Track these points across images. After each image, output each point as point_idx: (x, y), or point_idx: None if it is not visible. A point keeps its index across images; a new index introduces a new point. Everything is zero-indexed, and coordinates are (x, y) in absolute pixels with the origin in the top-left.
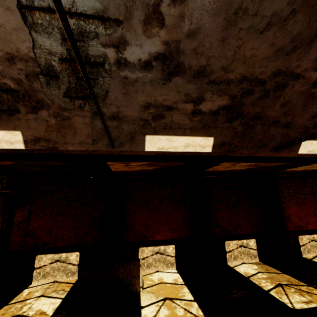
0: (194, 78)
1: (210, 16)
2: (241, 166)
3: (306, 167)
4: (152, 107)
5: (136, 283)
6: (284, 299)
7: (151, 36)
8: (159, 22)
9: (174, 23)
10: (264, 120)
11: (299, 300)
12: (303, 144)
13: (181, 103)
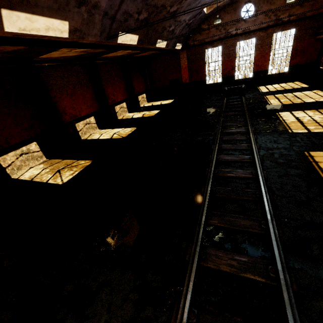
0: None
1: None
2: None
3: (59, 53)
4: None
5: None
6: (58, 181)
7: None
8: None
9: None
10: None
11: (69, 175)
12: (7, 17)
13: None
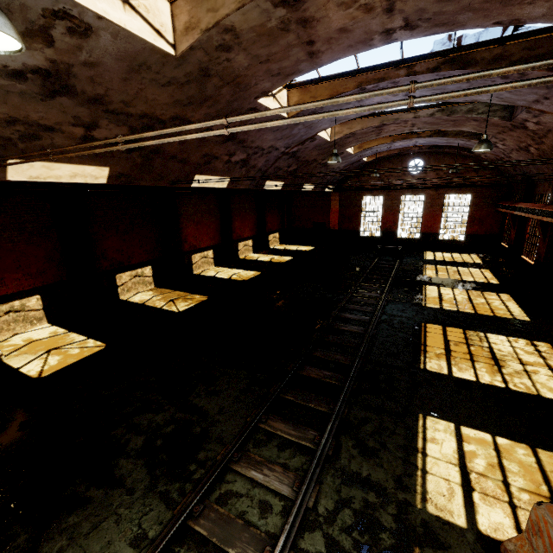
0: (88, 103)
1: (113, 58)
2: None
3: None
4: (20, 123)
5: None
6: (173, 308)
7: (31, 49)
8: (47, 41)
9: (67, 48)
10: (163, 154)
11: (184, 305)
12: (196, 179)
13: (68, 126)
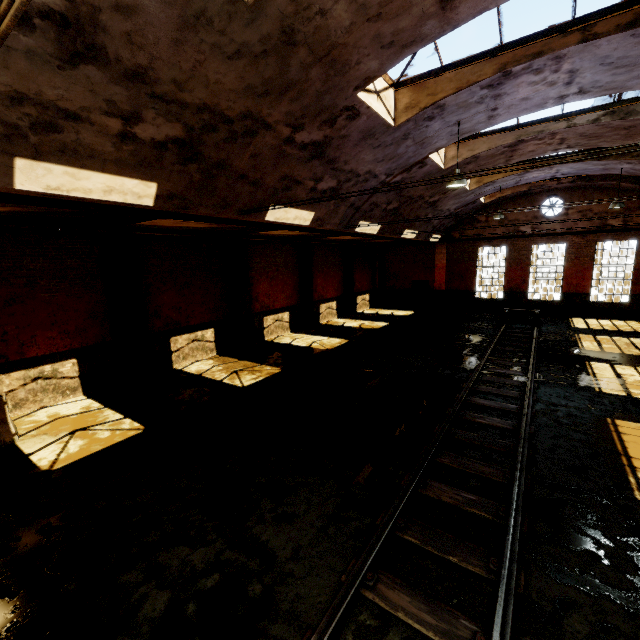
0: (125, 79)
1: None
2: (200, 223)
3: (281, 232)
4: (30, 103)
5: (2, 431)
6: (236, 382)
7: None
8: None
9: None
10: (230, 171)
11: (250, 378)
12: (272, 210)
13: (99, 114)
